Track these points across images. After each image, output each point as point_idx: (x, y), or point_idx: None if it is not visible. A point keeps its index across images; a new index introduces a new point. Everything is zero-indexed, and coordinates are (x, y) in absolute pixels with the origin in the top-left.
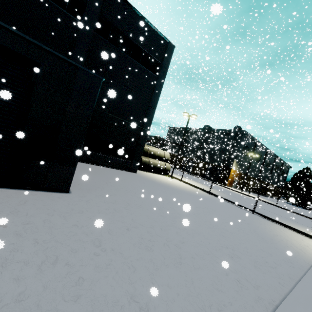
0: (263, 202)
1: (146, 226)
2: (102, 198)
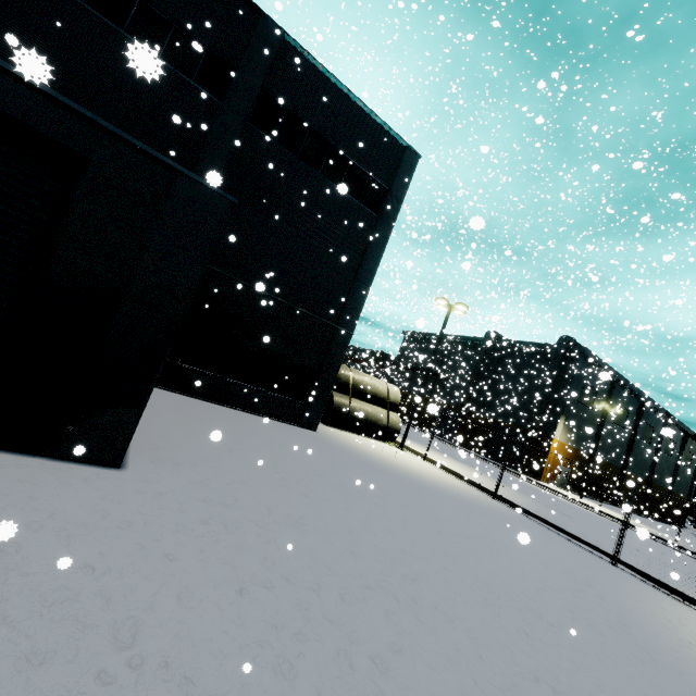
0: None
1: (300, 584)
2: (202, 489)
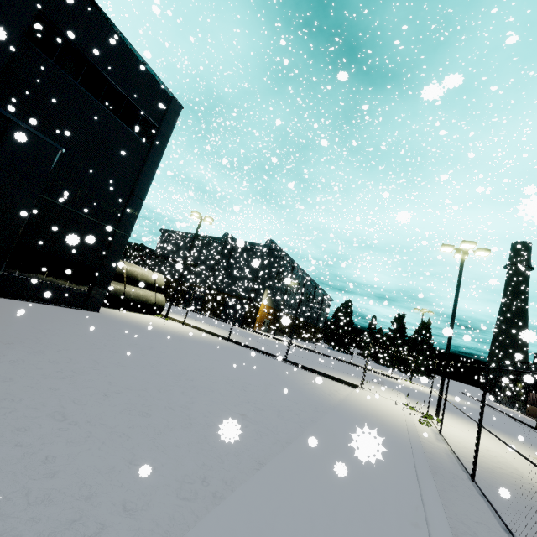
0: (300, 348)
1: (136, 389)
2: (42, 355)
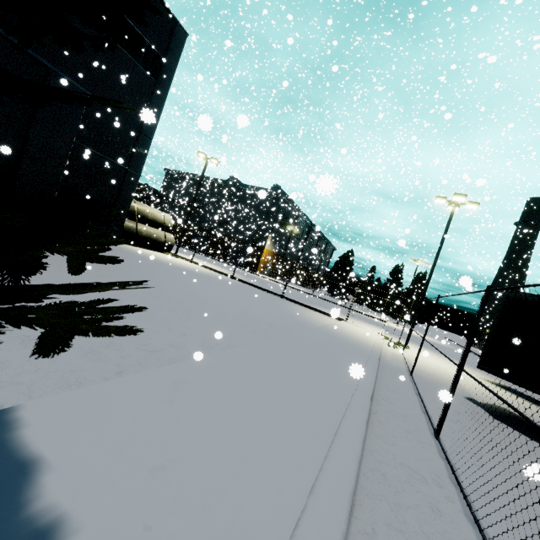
0: (299, 291)
1: (163, 298)
2: (89, 271)
